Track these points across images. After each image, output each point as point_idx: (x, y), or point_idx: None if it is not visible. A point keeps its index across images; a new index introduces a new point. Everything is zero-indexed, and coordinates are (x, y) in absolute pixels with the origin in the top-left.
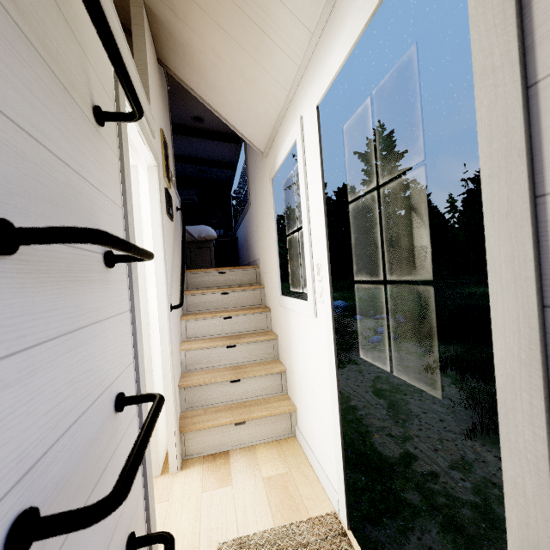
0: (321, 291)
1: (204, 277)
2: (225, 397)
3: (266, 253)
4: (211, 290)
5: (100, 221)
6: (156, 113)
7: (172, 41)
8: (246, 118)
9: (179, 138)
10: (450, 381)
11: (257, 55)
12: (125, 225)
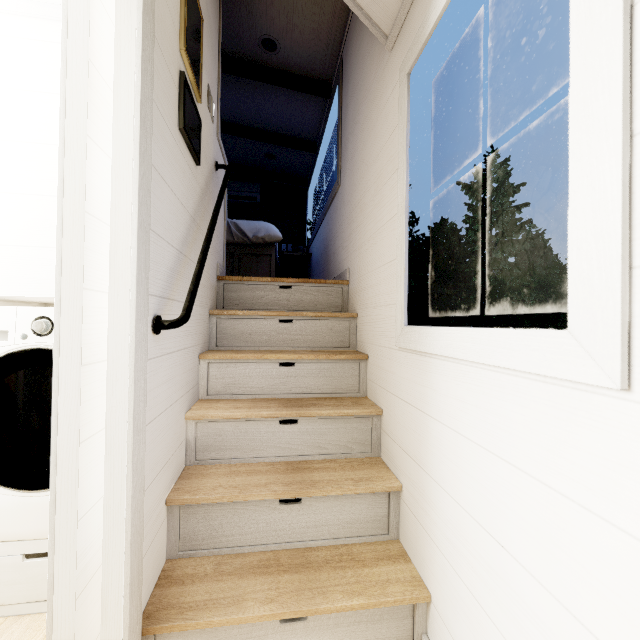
0: None
1: (253, 291)
2: (266, 534)
3: (370, 251)
4: (263, 311)
5: None
6: None
7: None
8: None
9: (239, 89)
10: None
11: None
12: None
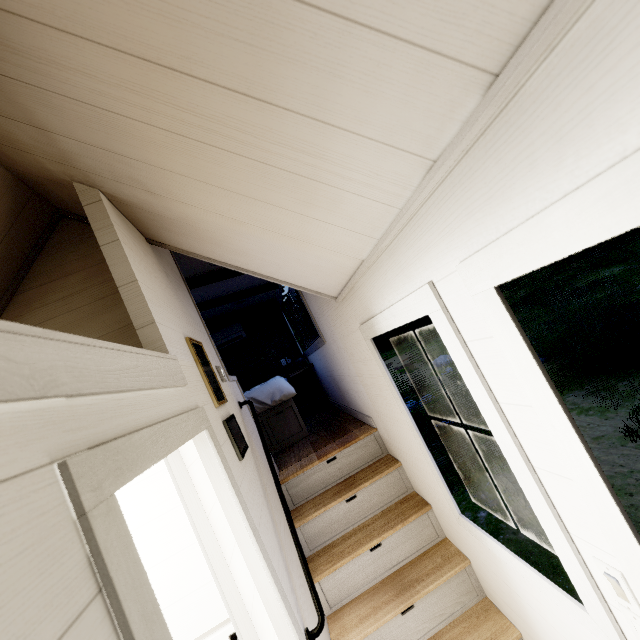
0: None
1: (309, 477)
2: None
3: (390, 425)
4: (331, 503)
5: None
6: (173, 326)
7: (158, 220)
8: (299, 271)
9: (202, 287)
10: None
11: (306, 209)
12: None
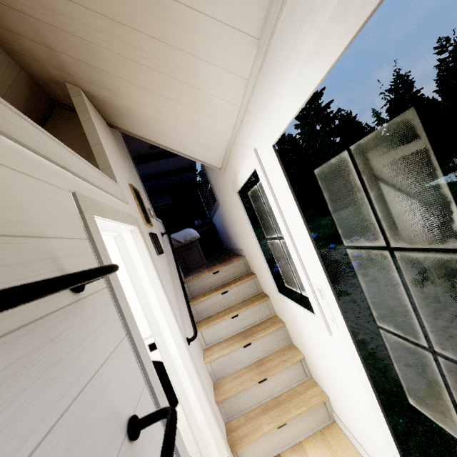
0: (332, 316)
1: (202, 281)
2: (258, 398)
3: (250, 250)
4: (212, 294)
5: (112, 400)
6: (122, 175)
7: (114, 110)
8: (197, 148)
9: (143, 165)
10: (442, 290)
11: (194, 105)
12: (134, 349)
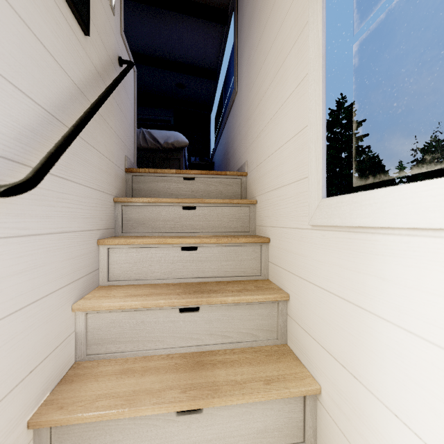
0: None
1: (159, 182)
2: None
3: (270, 134)
4: (166, 198)
5: None
6: None
7: None
8: None
9: (150, 21)
10: None
11: None
12: None
